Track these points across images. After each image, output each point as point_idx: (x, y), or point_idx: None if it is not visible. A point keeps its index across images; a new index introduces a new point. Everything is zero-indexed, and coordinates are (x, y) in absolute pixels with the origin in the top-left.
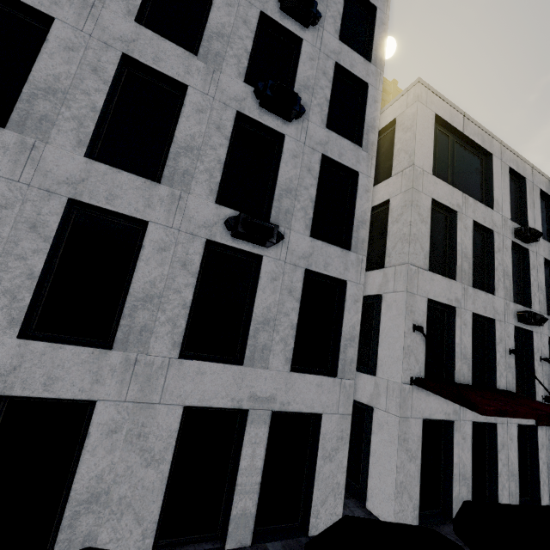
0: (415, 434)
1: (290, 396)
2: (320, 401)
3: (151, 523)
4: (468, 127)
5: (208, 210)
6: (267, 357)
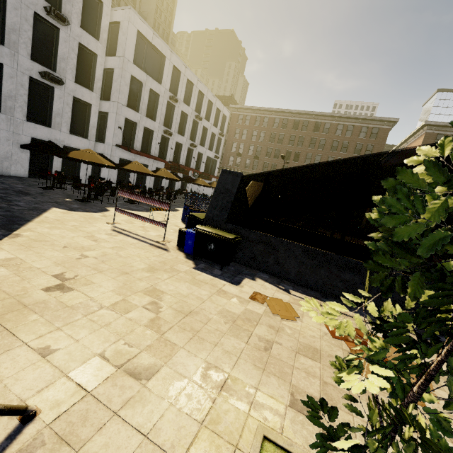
0: (117, 162)
1: (70, 142)
2: (81, 146)
3: (27, 168)
4: (155, 40)
5: (28, 63)
6: (60, 127)
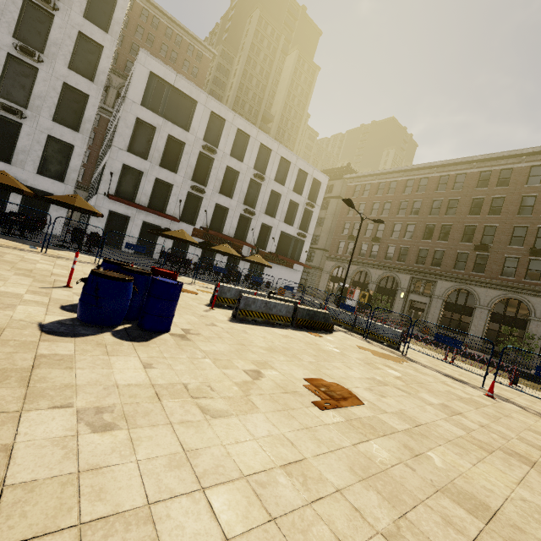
0: (104, 214)
1: (36, 183)
2: (53, 189)
3: None
4: (179, 83)
5: None
6: (24, 165)
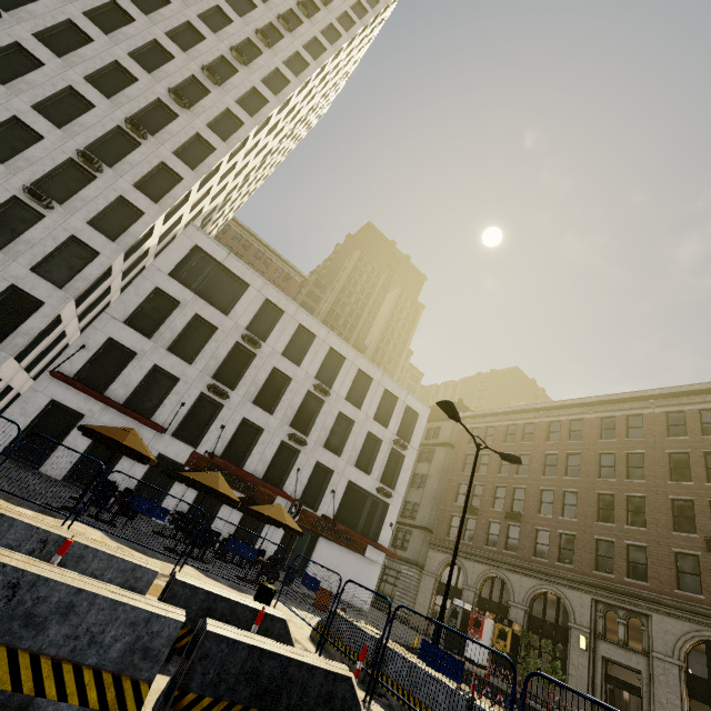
0: (38, 403)
1: None
2: None
3: None
4: (231, 262)
5: None
6: None
